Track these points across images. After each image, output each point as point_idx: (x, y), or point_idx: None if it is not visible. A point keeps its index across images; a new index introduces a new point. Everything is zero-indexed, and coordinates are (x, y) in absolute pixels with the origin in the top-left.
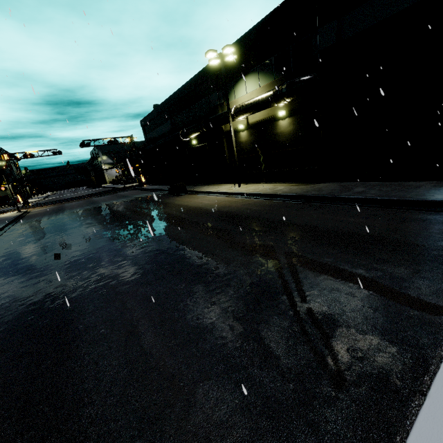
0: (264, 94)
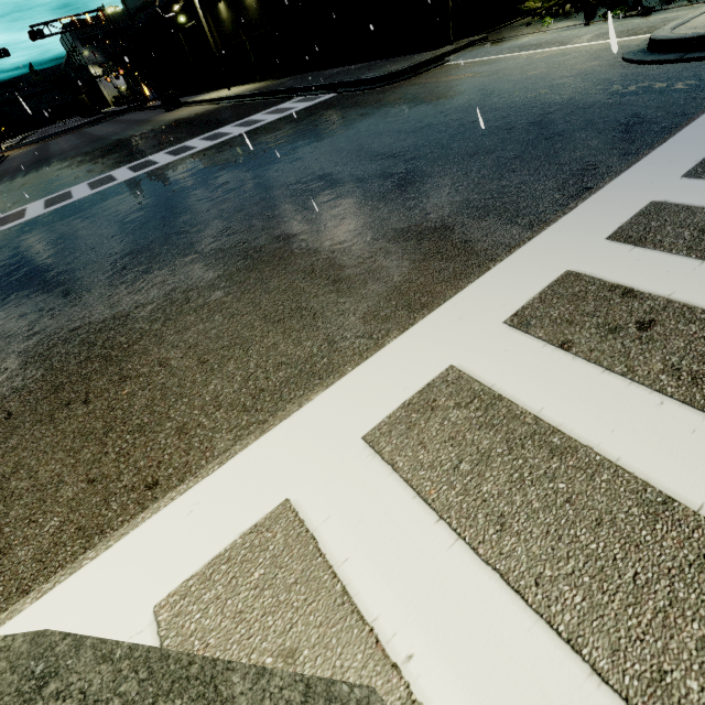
0: None
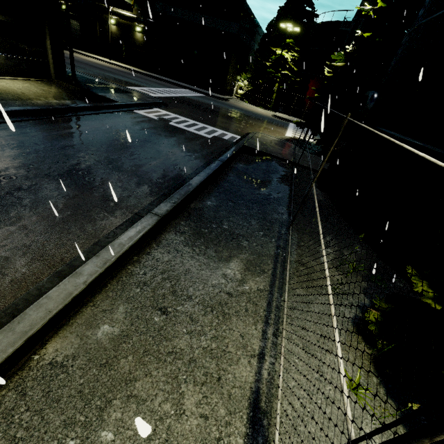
0: (131, 14)
